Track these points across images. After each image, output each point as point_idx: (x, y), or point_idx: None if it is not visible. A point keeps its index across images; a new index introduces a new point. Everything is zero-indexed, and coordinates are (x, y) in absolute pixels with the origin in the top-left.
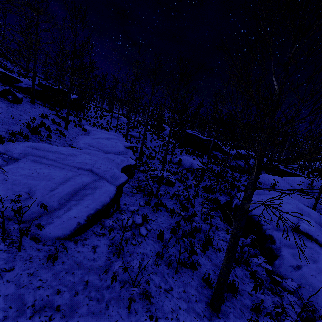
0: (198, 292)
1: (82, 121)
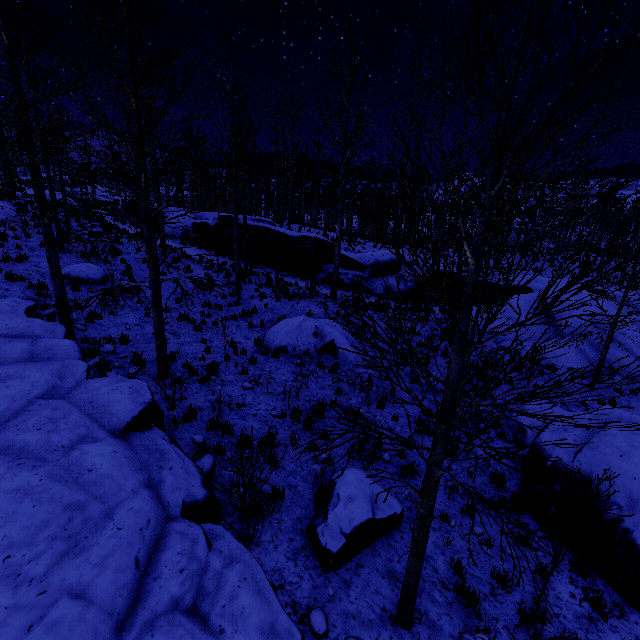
0: None
1: None
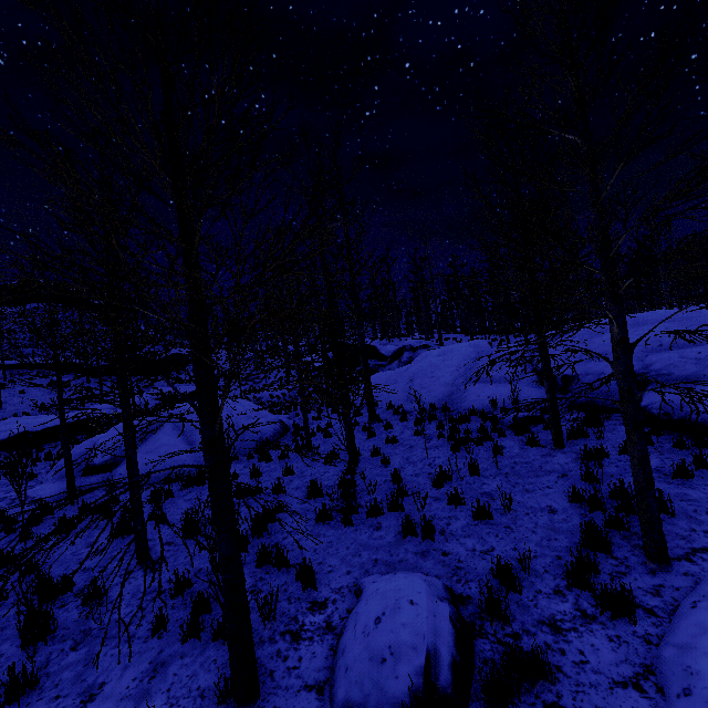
0: None
1: (158, 383)
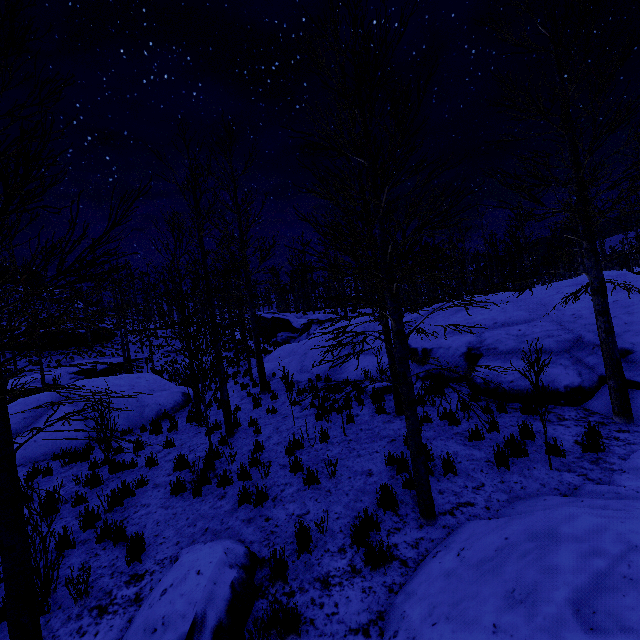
0: None
1: (79, 357)
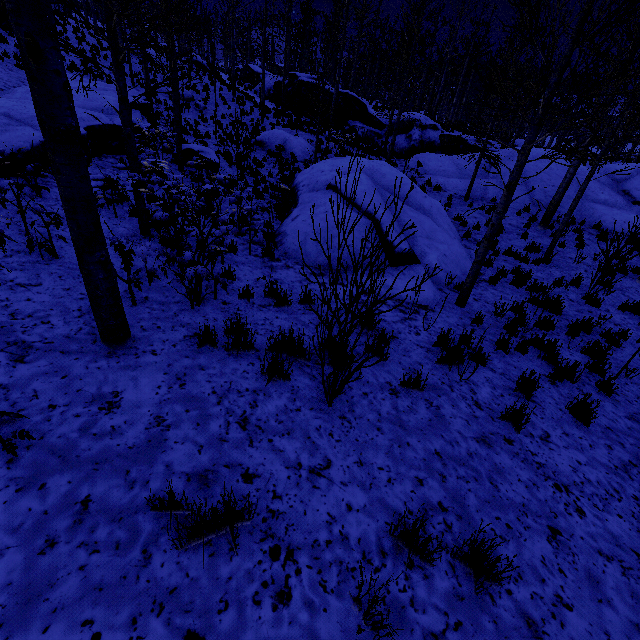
0: (138, 228)
1: None
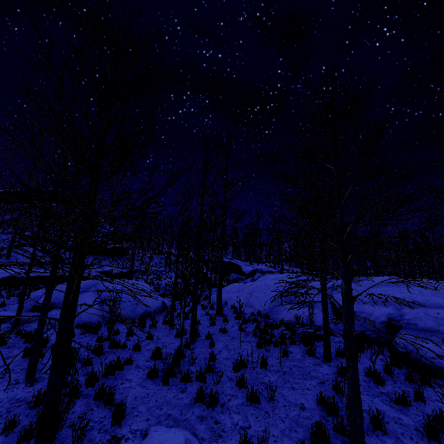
0: None
1: (104, 262)
